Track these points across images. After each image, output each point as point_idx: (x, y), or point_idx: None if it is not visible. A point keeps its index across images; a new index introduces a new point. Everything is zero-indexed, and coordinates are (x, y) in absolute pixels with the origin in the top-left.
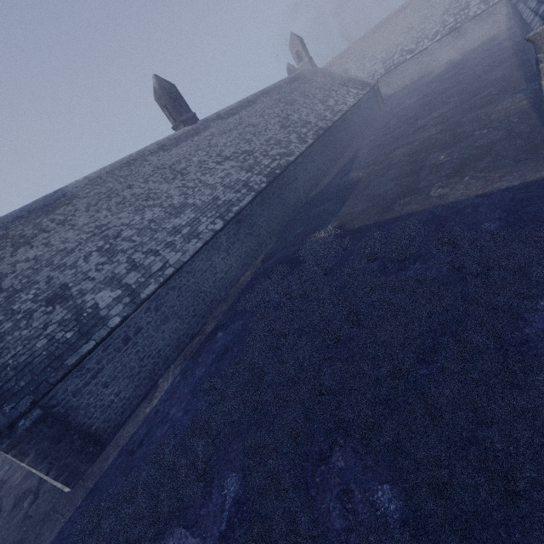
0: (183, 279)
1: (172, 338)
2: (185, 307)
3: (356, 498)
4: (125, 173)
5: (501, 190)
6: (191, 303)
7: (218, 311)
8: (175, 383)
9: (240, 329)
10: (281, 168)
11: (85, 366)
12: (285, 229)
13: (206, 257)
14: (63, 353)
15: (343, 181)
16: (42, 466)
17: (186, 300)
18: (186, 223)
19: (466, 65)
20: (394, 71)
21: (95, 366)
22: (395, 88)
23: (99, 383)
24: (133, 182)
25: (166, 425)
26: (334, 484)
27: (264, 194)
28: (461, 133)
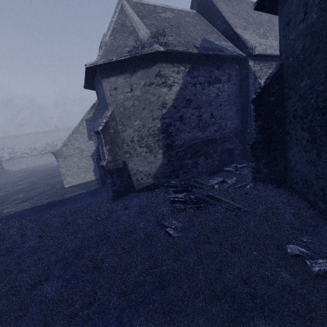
0: None
1: None
2: None
3: None
4: None
5: (38, 206)
6: None
7: None
8: None
9: None
10: None
11: None
12: None
13: None
14: None
15: None
16: None
17: None
18: None
19: (53, 166)
20: (17, 160)
21: None
22: (17, 168)
23: None
24: None
25: None
26: None
27: None
28: (36, 187)
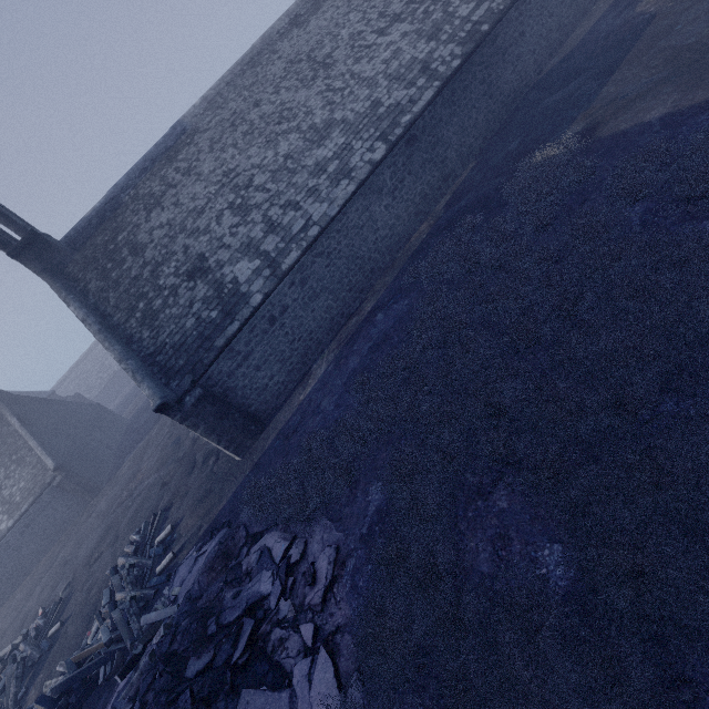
0: (332, 241)
1: (325, 319)
2: (337, 279)
3: (513, 548)
4: (249, 82)
5: None
6: (345, 274)
7: (381, 284)
8: (328, 372)
9: (405, 311)
10: (492, 19)
11: (234, 349)
12: (489, 144)
13: (361, 207)
14: (211, 334)
15: (621, 22)
16: (212, 437)
17: (338, 270)
18: (333, 155)
19: None
20: None
21: (244, 349)
22: None
23: (250, 366)
24: (260, 95)
25: (317, 417)
26: (489, 524)
27: (457, 81)
28: None
